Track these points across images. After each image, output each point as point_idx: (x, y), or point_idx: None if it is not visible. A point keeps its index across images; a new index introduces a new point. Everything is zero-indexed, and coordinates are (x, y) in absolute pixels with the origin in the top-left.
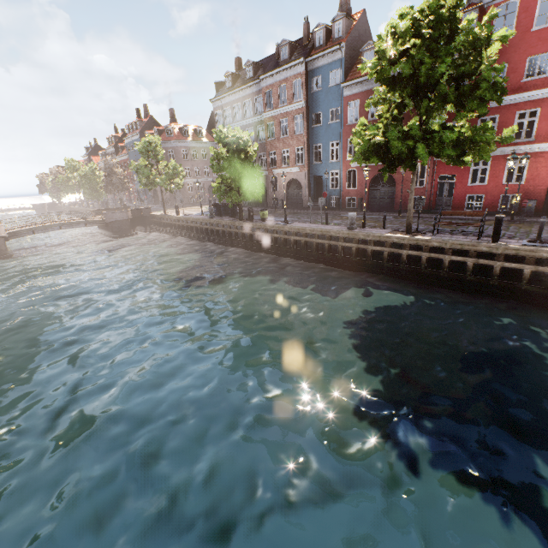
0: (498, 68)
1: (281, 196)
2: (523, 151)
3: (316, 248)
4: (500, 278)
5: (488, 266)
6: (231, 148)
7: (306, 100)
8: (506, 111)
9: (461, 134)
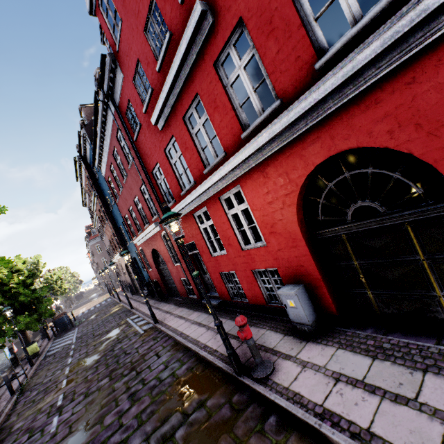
0: None
1: (129, 280)
2: (226, 182)
3: None
4: None
5: None
6: None
7: (97, 189)
8: (175, 125)
9: None
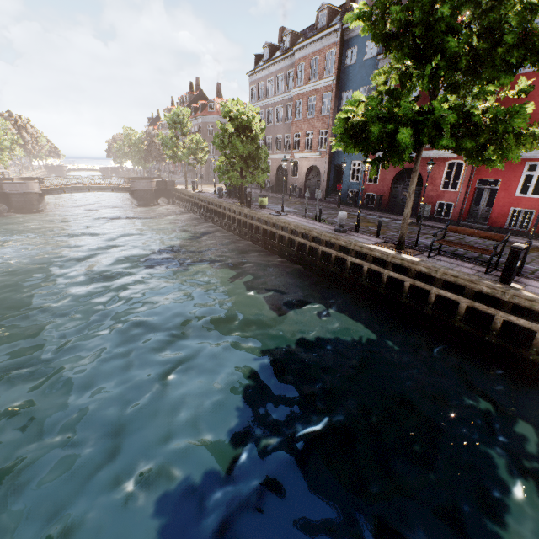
0: (534, 4)
1: (299, 183)
2: None
3: (298, 248)
4: (502, 334)
5: (488, 314)
6: (234, 124)
7: (338, 75)
8: None
9: (478, 118)
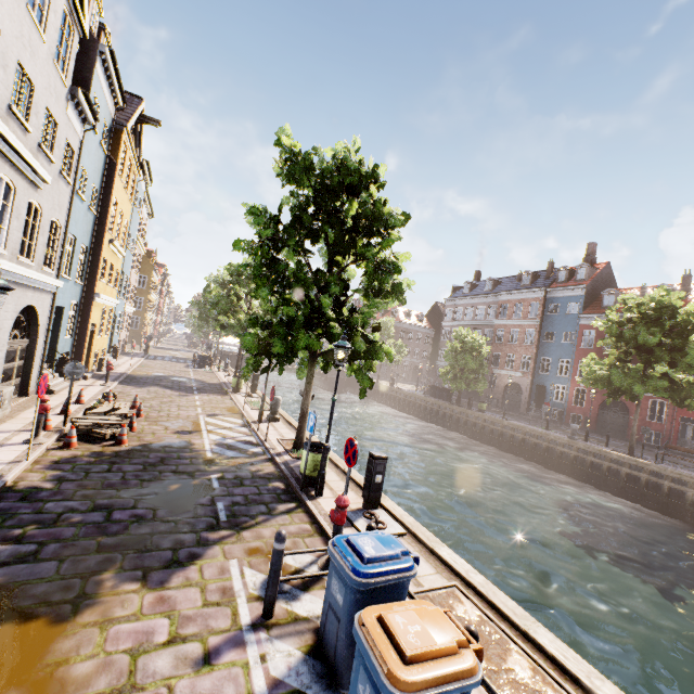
0: None
1: (497, 395)
2: None
3: (533, 447)
4: None
5: None
6: (467, 346)
7: (541, 319)
8: None
9: (678, 384)
